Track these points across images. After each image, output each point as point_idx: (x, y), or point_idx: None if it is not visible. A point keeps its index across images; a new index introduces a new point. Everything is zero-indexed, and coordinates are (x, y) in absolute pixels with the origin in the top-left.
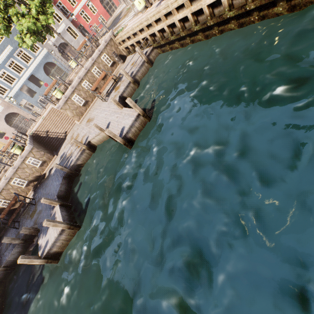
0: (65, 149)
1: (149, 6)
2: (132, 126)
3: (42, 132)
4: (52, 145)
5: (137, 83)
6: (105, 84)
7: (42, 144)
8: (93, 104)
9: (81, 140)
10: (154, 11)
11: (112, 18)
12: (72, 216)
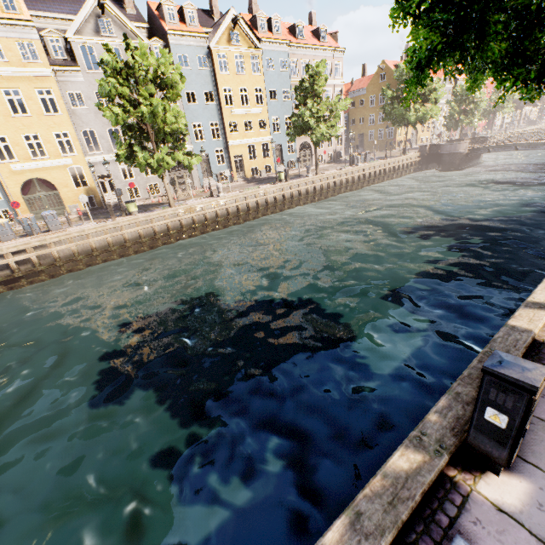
0: None
1: None
2: None
3: None
4: None
5: None
6: None
7: None
8: None
9: None
10: None
11: None
12: None
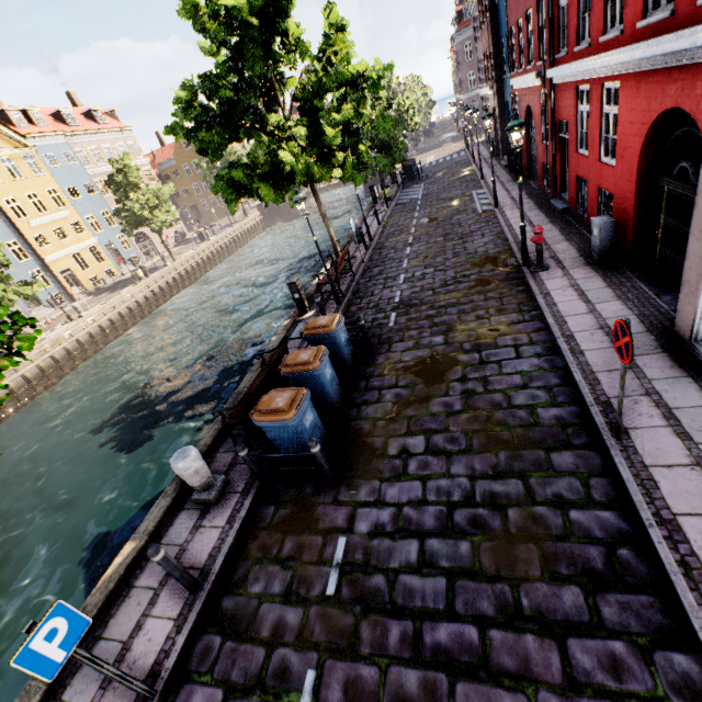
0: None
1: None
2: None
3: None
4: None
5: None
6: None
7: None
8: None
9: None
10: None
11: None
12: None
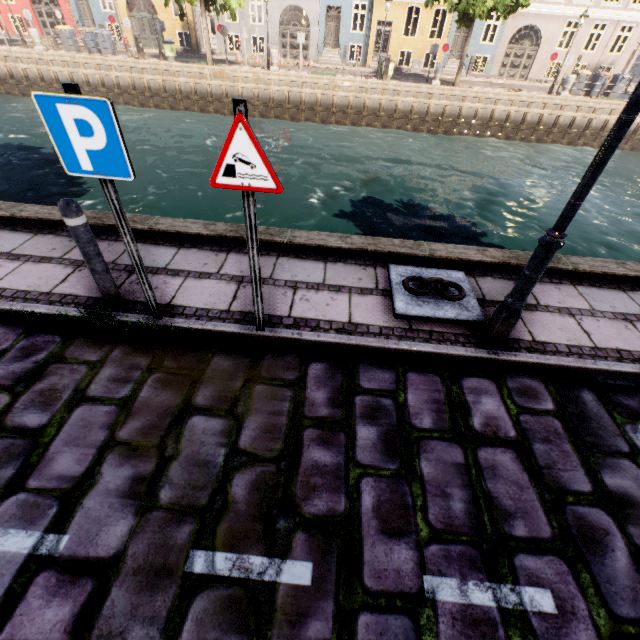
0: None
1: None
2: None
3: None
4: None
5: None
6: None
7: None
8: None
9: None
10: None
11: None
12: None
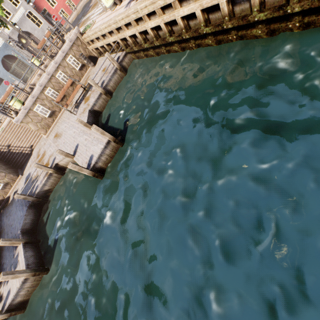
0: (31, 169)
1: (118, 4)
2: (102, 154)
3: (3, 147)
4: (16, 162)
5: (109, 93)
6: (72, 94)
7: (4, 161)
8: (61, 115)
9: (48, 160)
10: (122, 14)
11: (82, 3)
12: (39, 255)
